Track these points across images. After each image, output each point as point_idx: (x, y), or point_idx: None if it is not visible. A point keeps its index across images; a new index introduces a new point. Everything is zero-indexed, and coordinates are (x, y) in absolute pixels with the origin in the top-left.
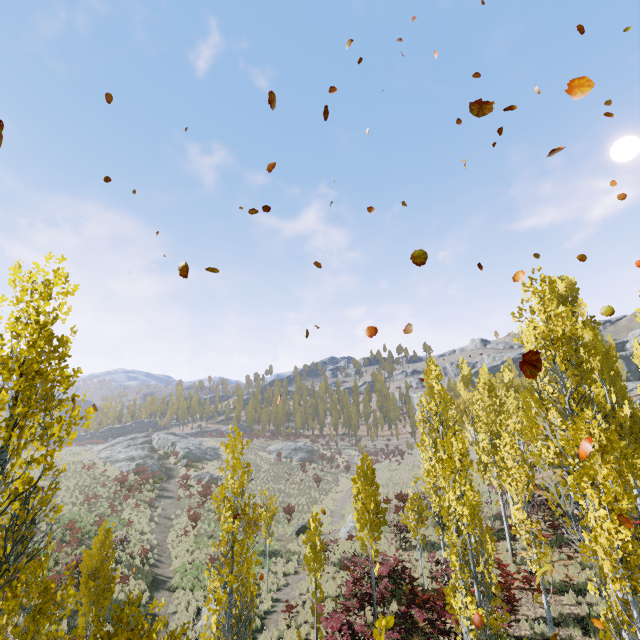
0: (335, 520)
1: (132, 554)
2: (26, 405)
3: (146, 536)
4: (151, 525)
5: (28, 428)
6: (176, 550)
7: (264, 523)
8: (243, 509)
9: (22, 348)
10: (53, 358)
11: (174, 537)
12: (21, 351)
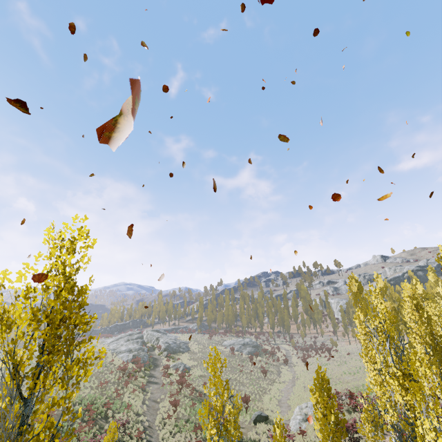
0: (283, 410)
1: (130, 434)
2: (50, 352)
3: (140, 418)
4: (143, 407)
5: (52, 369)
6: (162, 432)
7: (232, 418)
8: (225, 426)
9: (50, 299)
10: (74, 308)
11: (160, 419)
12: (49, 302)
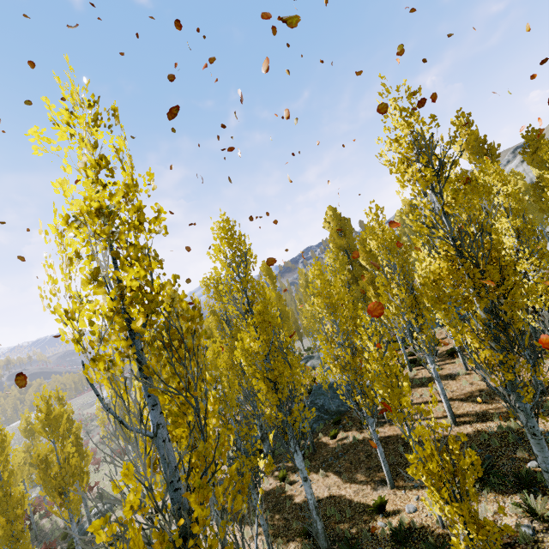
0: None
1: None
2: None
3: None
4: None
5: None
6: None
7: None
8: None
9: None
10: None
11: None
12: None
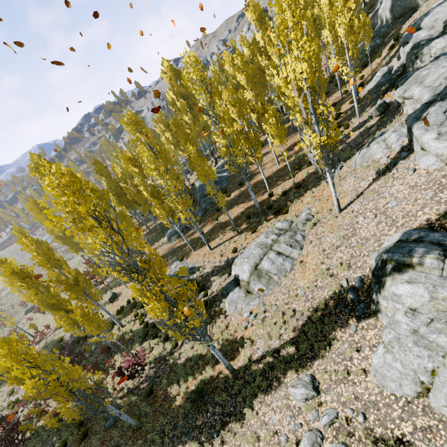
0: None
1: None
2: None
3: None
4: None
5: None
6: None
7: None
8: None
9: None
10: None
11: None
12: None
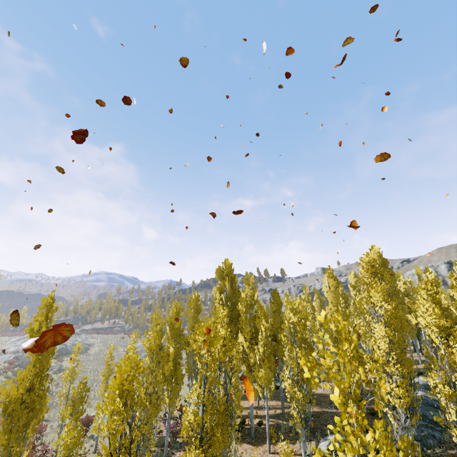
0: None
1: None
2: None
3: None
4: None
5: None
6: None
7: None
8: None
9: None
10: None
11: None
12: None
